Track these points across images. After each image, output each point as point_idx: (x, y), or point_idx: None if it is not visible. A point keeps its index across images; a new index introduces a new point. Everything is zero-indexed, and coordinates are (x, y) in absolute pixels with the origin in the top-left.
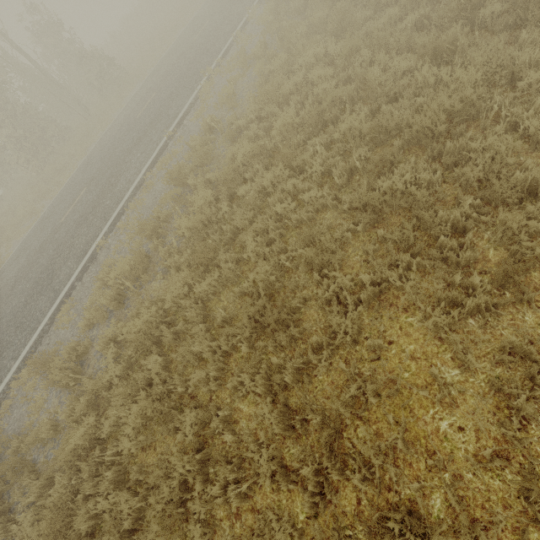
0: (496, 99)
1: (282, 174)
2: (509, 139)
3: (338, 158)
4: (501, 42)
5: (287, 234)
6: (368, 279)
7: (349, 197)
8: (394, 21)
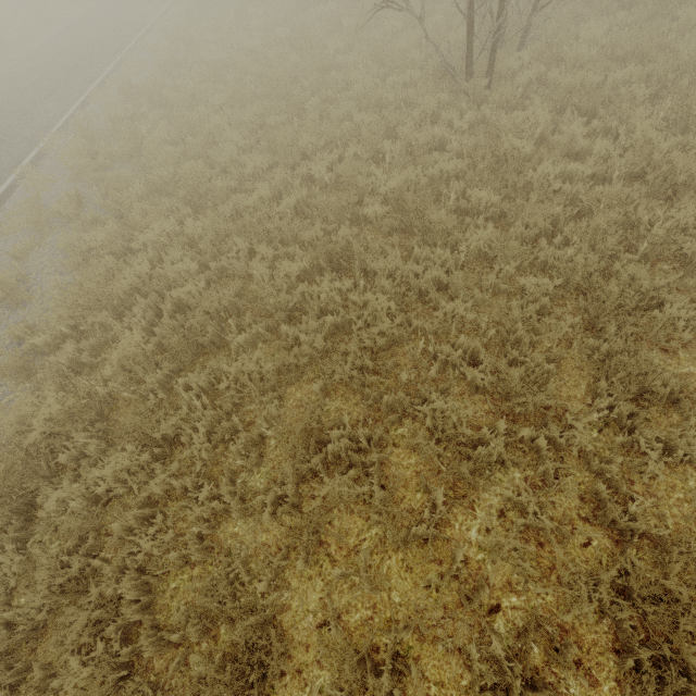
0: (415, 323)
1: (135, 462)
2: (458, 406)
3: (235, 418)
4: (397, 253)
5: (167, 584)
6: (343, 695)
7: (269, 498)
8: (267, 199)
